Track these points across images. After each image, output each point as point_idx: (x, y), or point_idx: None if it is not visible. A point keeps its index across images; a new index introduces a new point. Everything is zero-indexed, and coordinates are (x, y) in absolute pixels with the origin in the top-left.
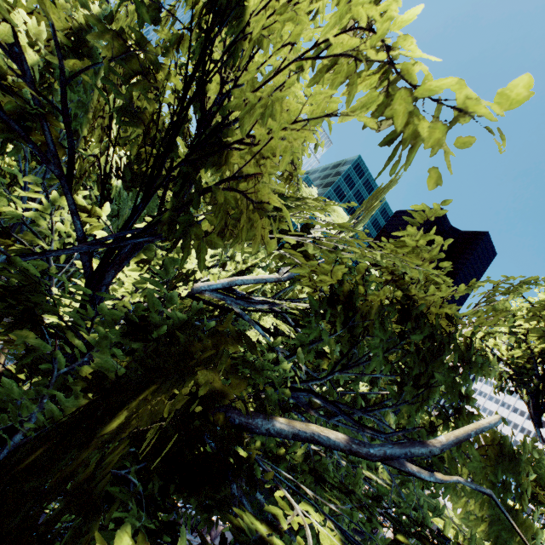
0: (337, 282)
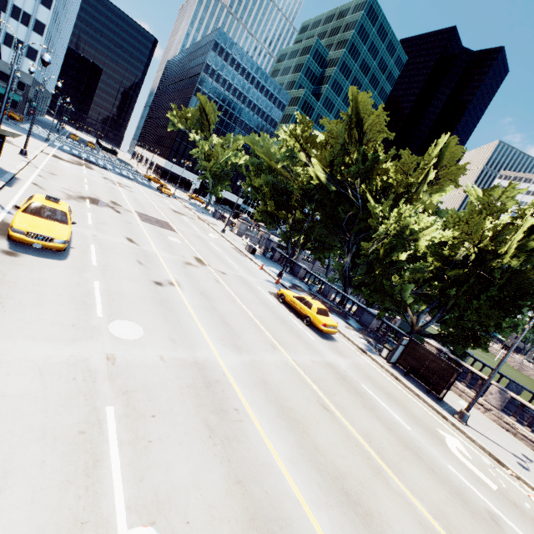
0: None
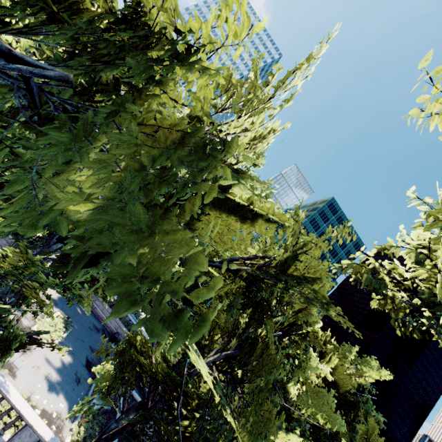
0: None
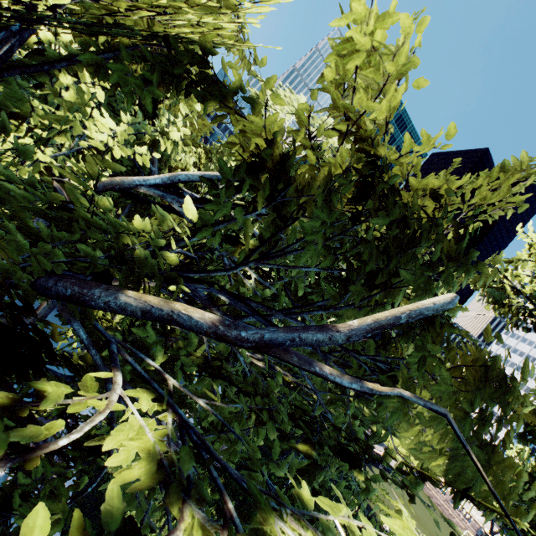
0: (265, 140)
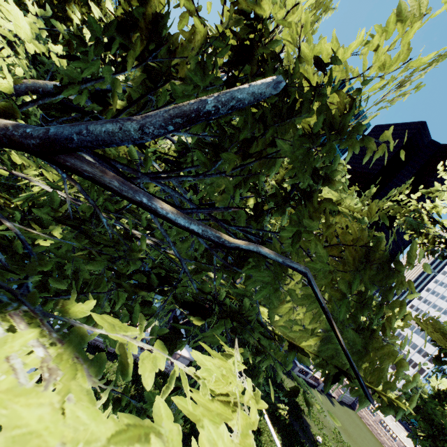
0: None
